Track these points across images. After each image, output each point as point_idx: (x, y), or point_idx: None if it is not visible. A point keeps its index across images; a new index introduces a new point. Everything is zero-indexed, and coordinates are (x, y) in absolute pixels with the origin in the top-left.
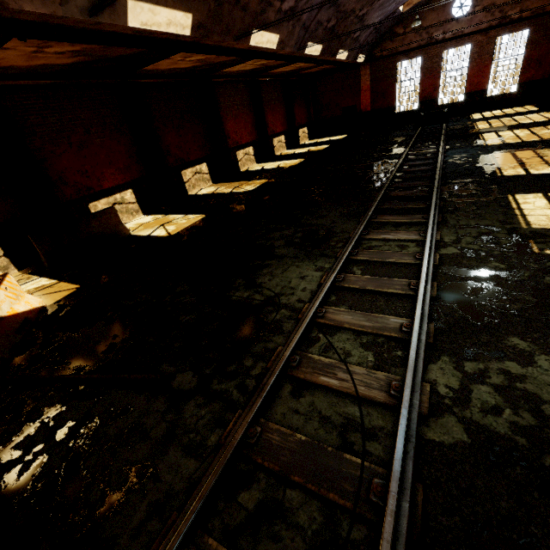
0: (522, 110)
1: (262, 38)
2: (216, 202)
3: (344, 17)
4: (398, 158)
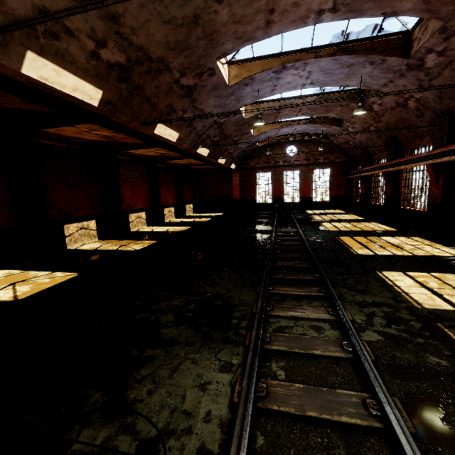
0: (336, 211)
1: (165, 131)
2: (97, 259)
3: (224, 138)
4: (269, 233)
